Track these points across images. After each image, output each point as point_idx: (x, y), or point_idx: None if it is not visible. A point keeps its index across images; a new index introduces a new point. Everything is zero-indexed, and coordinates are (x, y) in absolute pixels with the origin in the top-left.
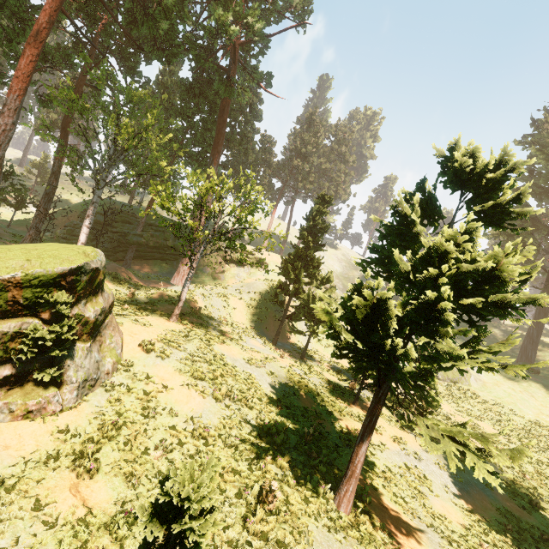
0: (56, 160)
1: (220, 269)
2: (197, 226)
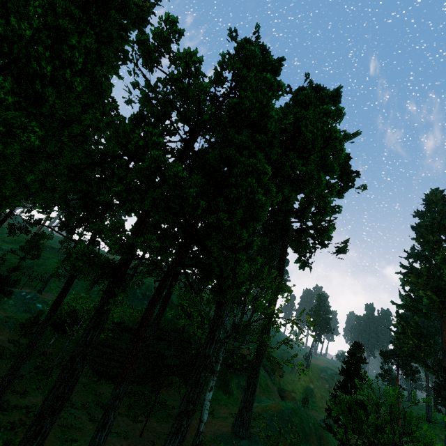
0: (161, 310)
1: (228, 381)
2: (259, 366)
